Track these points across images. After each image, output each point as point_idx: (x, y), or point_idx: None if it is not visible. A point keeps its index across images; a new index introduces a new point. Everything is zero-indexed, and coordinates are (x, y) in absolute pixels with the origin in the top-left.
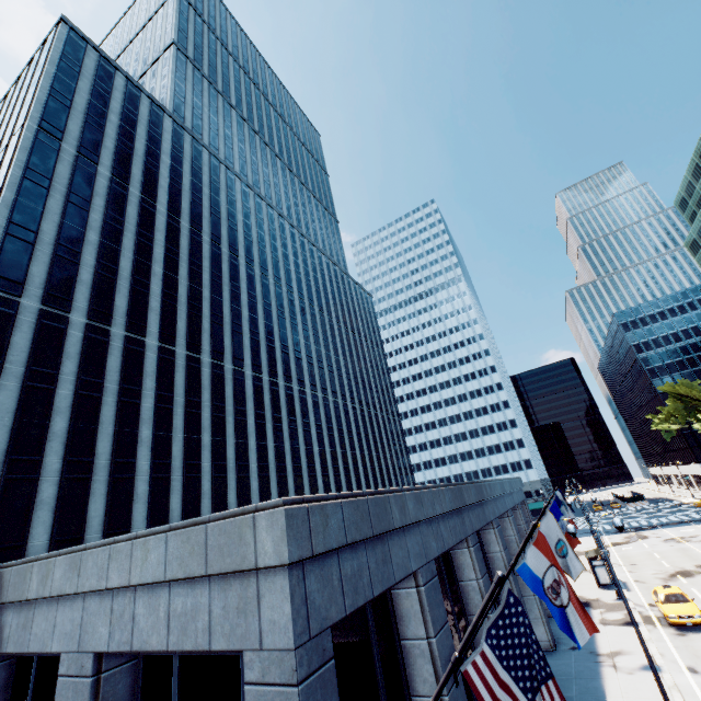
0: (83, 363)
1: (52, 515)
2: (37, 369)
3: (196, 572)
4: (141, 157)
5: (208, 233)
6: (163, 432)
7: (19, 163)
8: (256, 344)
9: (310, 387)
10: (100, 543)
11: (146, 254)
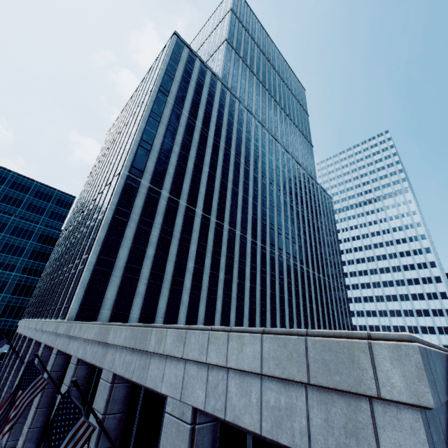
0: (165, 218)
1: (142, 301)
2: (144, 219)
3: (296, 377)
4: (204, 105)
5: (234, 150)
6: (199, 266)
7: (148, 109)
8: (255, 221)
9: (286, 254)
10: (199, 327)
11: (200, 160)
